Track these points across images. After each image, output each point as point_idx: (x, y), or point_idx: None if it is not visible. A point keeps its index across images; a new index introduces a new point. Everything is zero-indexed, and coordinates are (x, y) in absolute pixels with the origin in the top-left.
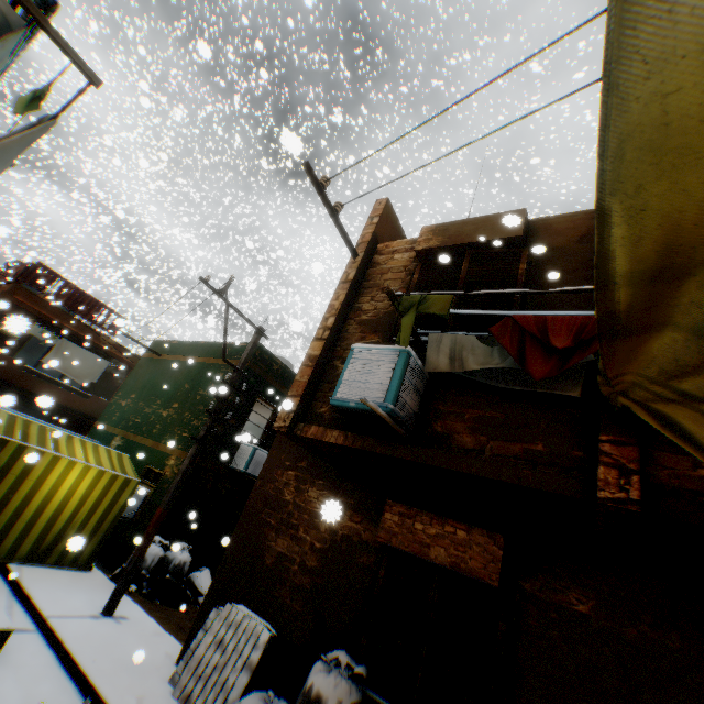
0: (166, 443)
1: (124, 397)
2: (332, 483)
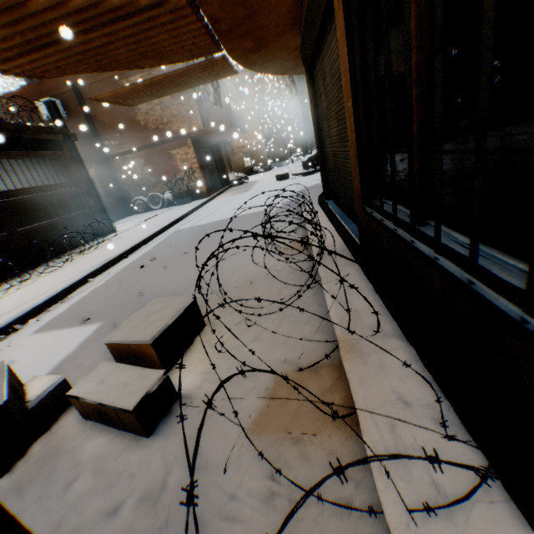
0: None
1: None
2: None
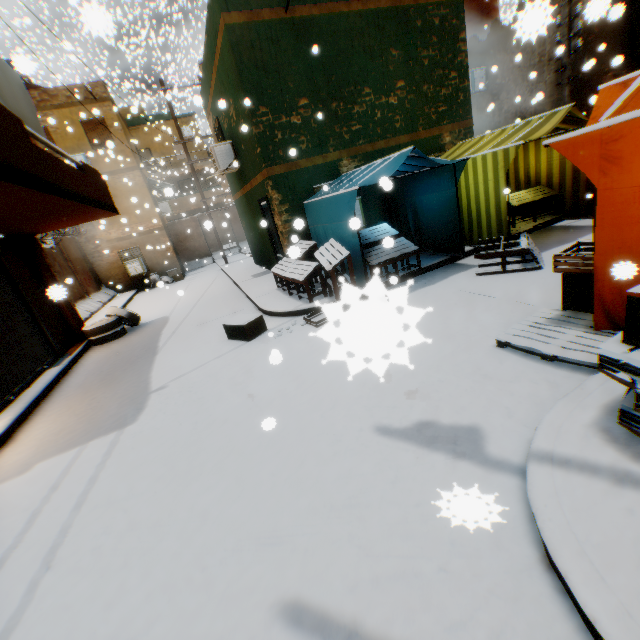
0: (427, 129)
1: (283, 113)
2: (627, 70)
